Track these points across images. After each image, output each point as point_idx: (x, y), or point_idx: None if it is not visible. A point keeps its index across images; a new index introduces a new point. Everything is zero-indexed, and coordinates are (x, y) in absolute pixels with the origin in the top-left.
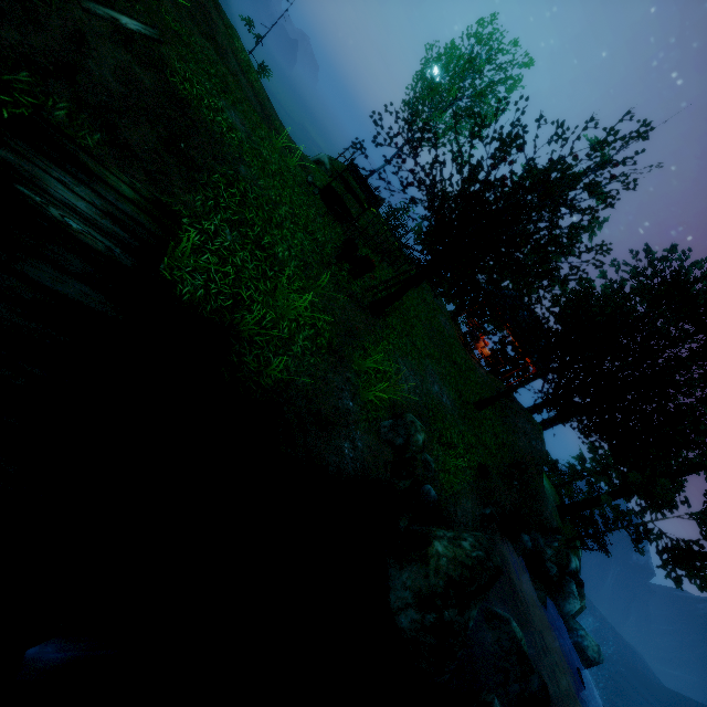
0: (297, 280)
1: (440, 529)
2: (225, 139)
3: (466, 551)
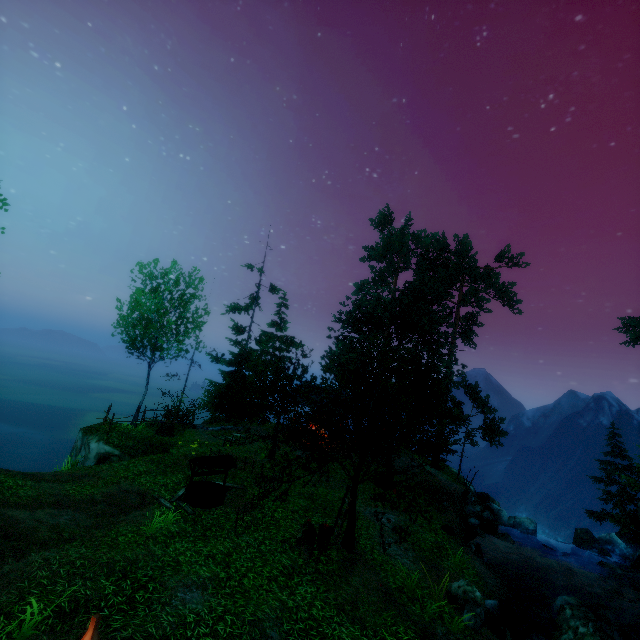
0: (368, 634)
1: (562, 637)
2: (245, 638)
3: (588, 634)
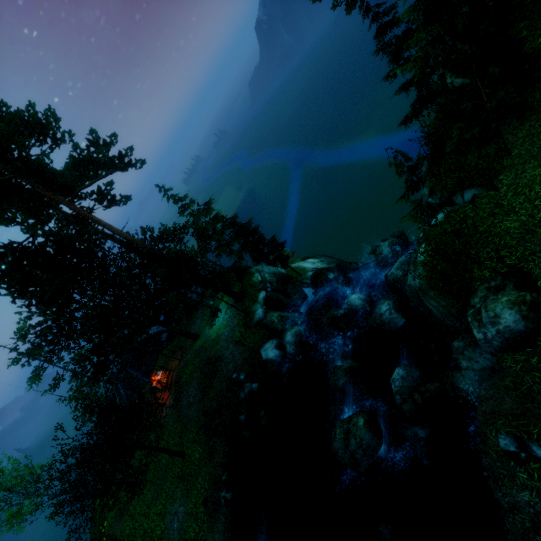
0: None
1: None
2: None
3: None
